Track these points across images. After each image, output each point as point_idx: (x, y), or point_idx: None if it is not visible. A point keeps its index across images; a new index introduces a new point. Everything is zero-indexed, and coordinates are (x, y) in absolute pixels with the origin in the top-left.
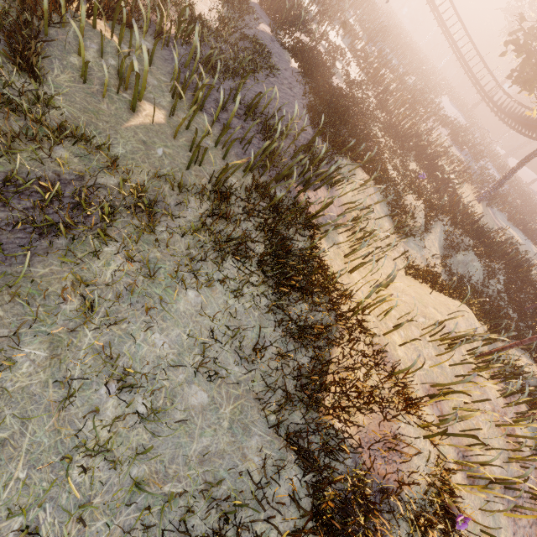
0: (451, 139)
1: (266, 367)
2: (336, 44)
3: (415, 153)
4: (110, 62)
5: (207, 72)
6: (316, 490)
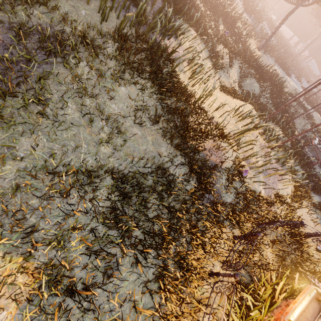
0: (244, 8)
1: (161, 126)
2: None
3: (222, 19)
4: None
5: None
6: (190, 163)
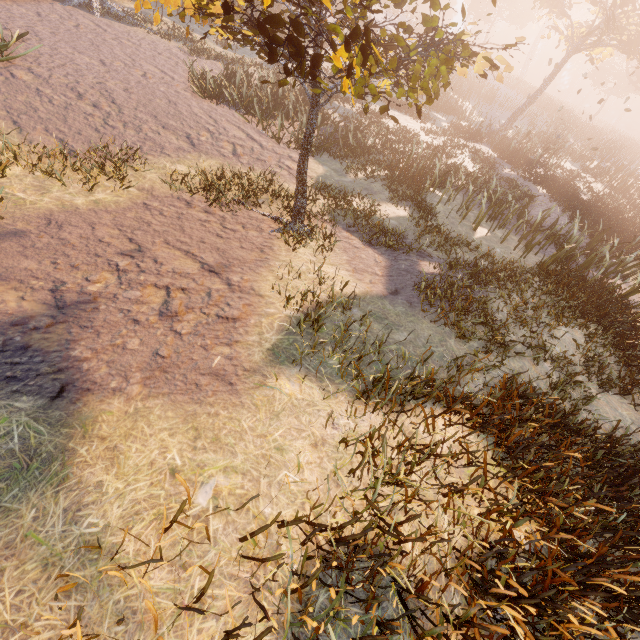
0: None
1: (636, 402)
2: (567, 168)
3: None
4: (448, 207)
5: (492, 205)
6: None
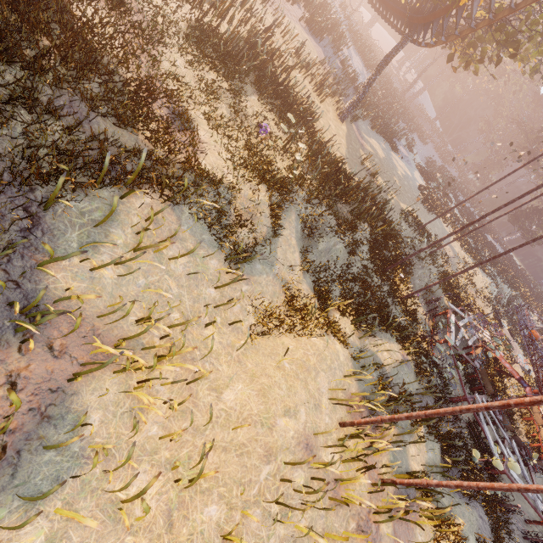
0: (306, 24)
1: None
2: None
3: (255, 77)
4: None
5: None
6: None
